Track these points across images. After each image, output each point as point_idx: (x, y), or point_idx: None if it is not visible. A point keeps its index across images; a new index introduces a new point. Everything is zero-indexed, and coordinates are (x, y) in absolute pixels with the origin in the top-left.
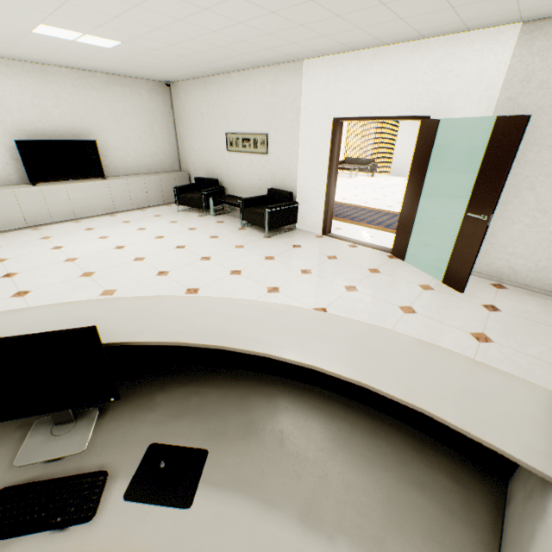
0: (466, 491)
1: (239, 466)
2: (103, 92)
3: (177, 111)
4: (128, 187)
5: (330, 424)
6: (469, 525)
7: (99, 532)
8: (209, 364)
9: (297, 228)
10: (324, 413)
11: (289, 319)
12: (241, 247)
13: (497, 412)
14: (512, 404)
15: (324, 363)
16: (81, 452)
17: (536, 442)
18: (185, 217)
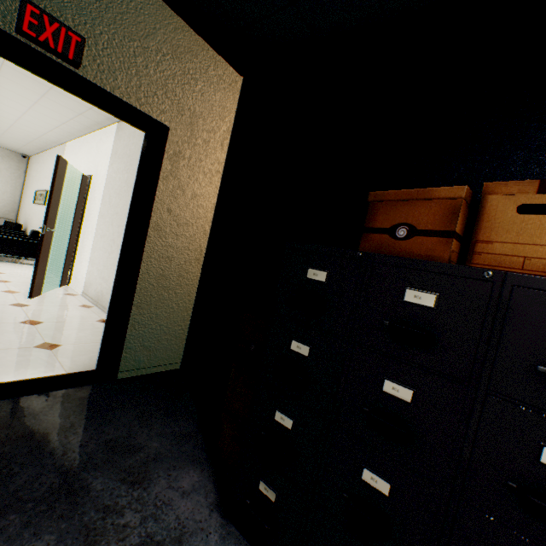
0: None
1: None
2: None
3: (27, 176)
4: None
5: None
6: None
7: None
8: None
9: None
10: None
11: None
12: None
13: None
14: None
15: None
16: None
17: None
18: None
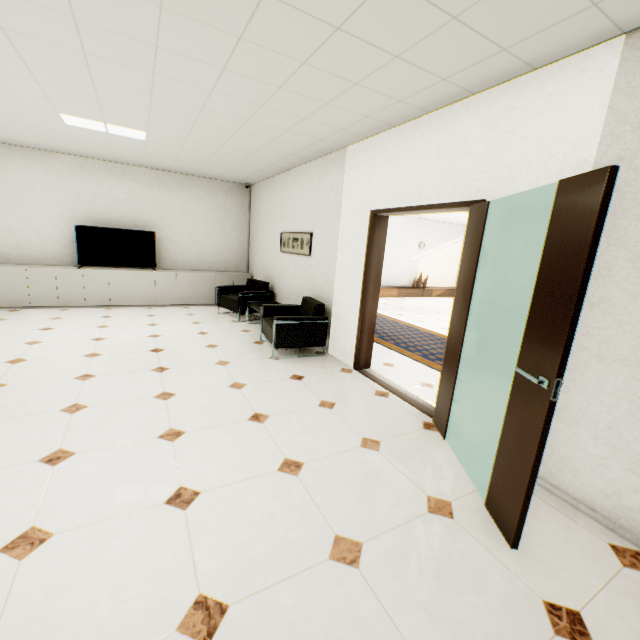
0: None
1: None
2: (177, 190)
3: (252, 212)
4: (177, 281)
5: None
6: None
7: None
8: None
9: (330, 353)
10: None
11: None
12: (225, 363)
13: None
14: None
15: None
16: None
17: None
18: (215, 320)
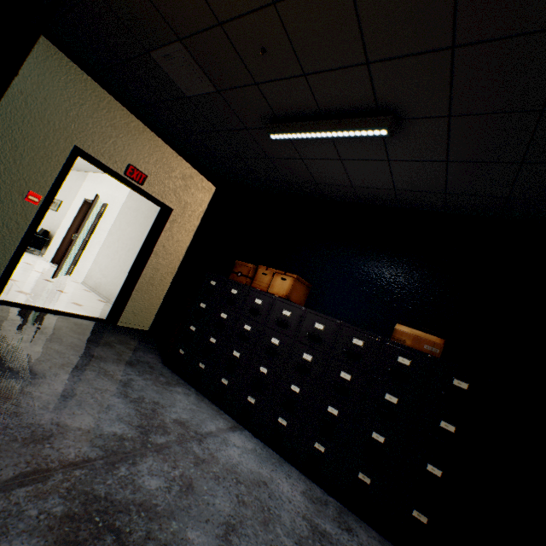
0: None
1: None
2: None
3: None
4: None
5: None
6: None
7: None
8: None
9: (44, 257)
10: None
11: None
12: None
13: None
14: None
15: None
16: None
17: None
18: None
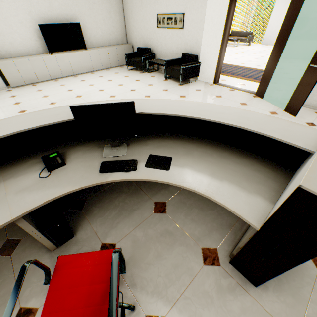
0: (276, 173)
1: (185, 162)
2: None
3: None
4: (99, 55)
5: (221, 153)
6: (275, 181)
7: (139, 174)
8: (166, 132)
9: (198, 79)
10: (218, 149)
11: (207, 107)
12: (166, 90)
13: (297, 136)
14: (304, 134)
15: (224, 121)
16: (125, 155)
17: (310, 143)
18: (132, 74)
